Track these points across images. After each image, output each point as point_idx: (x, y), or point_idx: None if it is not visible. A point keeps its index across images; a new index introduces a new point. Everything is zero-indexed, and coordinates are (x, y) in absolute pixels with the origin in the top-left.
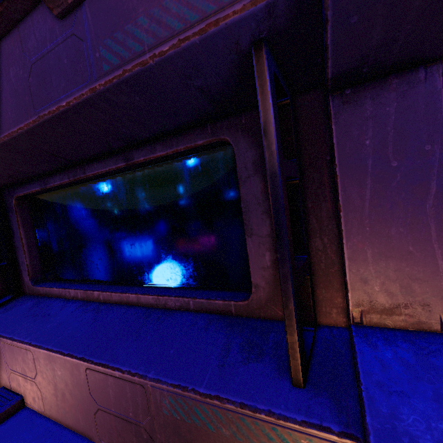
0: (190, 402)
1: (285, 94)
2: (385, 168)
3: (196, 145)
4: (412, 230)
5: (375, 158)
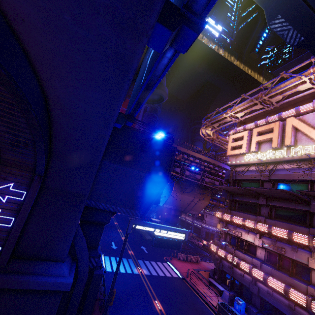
0: (300, 227)
1: (311, 213)
2: None
3: (303, 213)
4: None
5: None
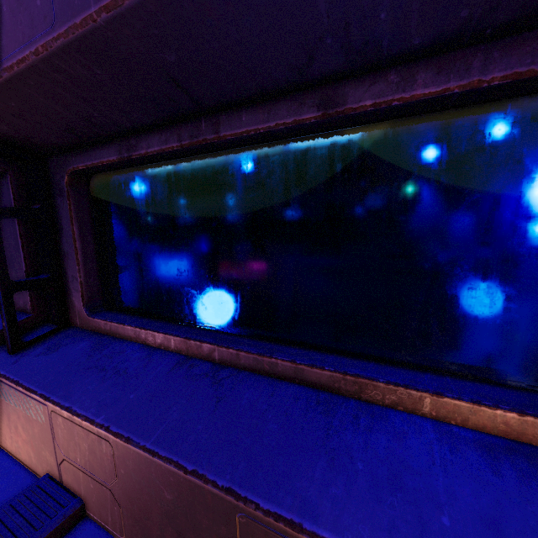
0: None
1: None
2: None
3: None
4: None
5: None
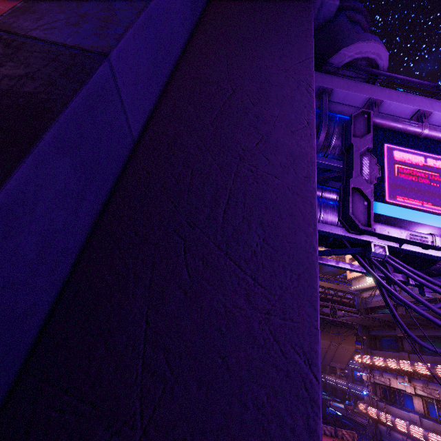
0: None
1: None
2: None
3: None
4: None
5: None
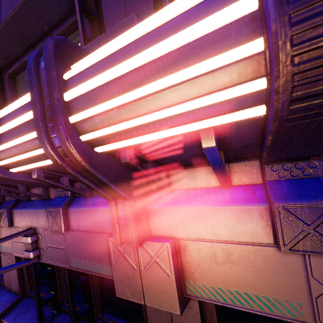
0: None
1: None
2: (112, 3)
3: (72, 21)
4: (119, 20)
5: (110, 1)
